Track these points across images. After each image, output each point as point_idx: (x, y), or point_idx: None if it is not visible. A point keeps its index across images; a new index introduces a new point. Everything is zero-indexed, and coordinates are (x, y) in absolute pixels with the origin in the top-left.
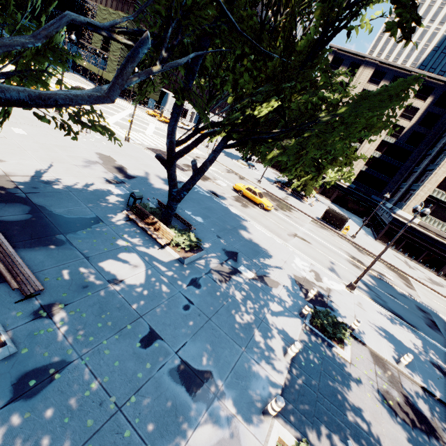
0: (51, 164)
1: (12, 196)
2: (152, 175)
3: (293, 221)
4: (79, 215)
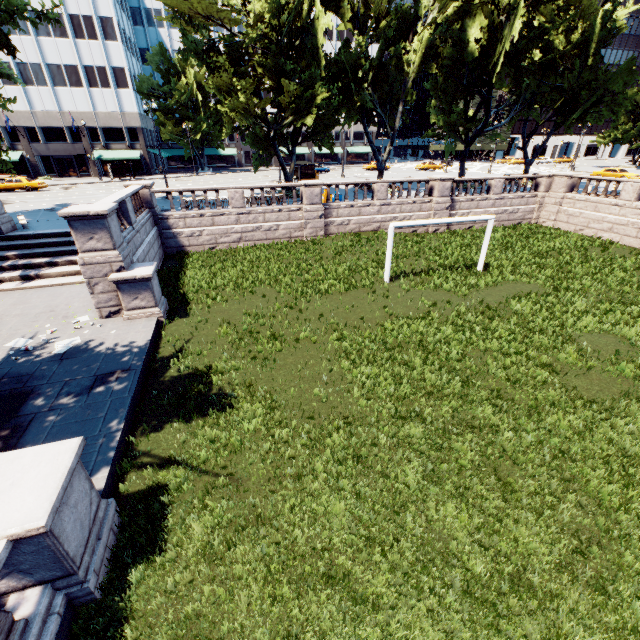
0: None
1: None
2: None
3: None
4: None
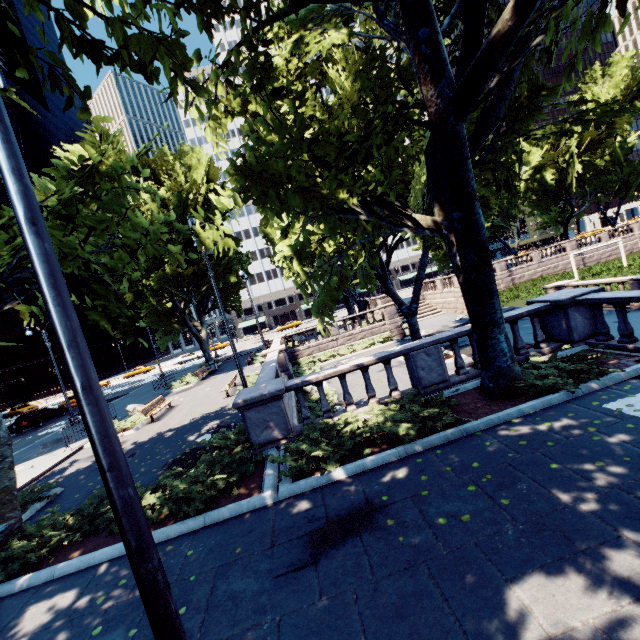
0: None
1: None
2: None
3: None
4: None
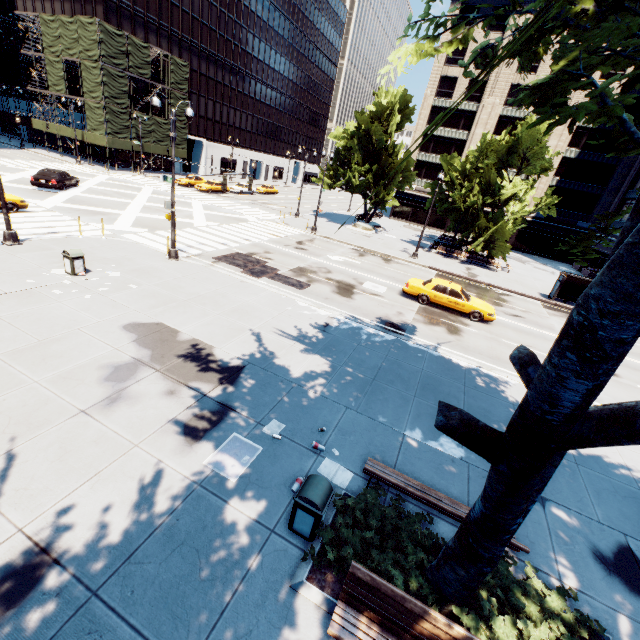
0: (3, 459)
1: None
2: (268, 339)
3: (535, 327)
4: None
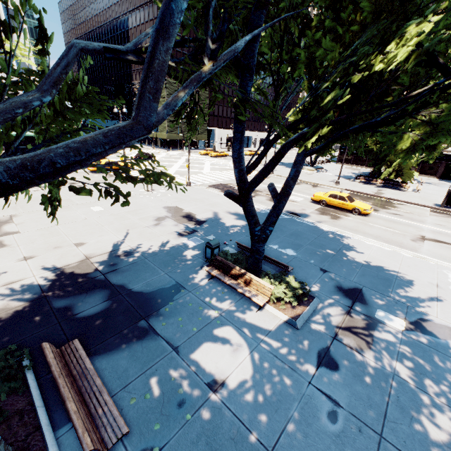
0: (125, 233)
1: (92, 281)
2: (221, 214)
3: (406, 220)
4: (158, 287)
